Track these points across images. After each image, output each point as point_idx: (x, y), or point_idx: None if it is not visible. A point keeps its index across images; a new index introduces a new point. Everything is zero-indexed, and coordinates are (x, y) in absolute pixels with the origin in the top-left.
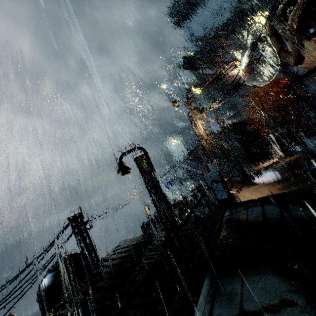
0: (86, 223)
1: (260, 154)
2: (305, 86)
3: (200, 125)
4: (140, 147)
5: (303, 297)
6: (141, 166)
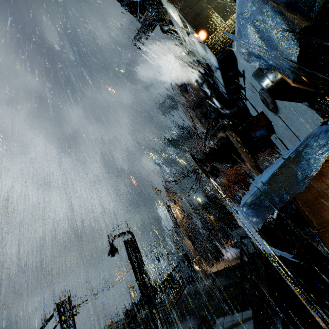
0: (73, 308)
1: (240, 225)
2: (265, 167)
3: (177, 209)
4: (129, 231)
5: (197, 325)
6: (129, 248)
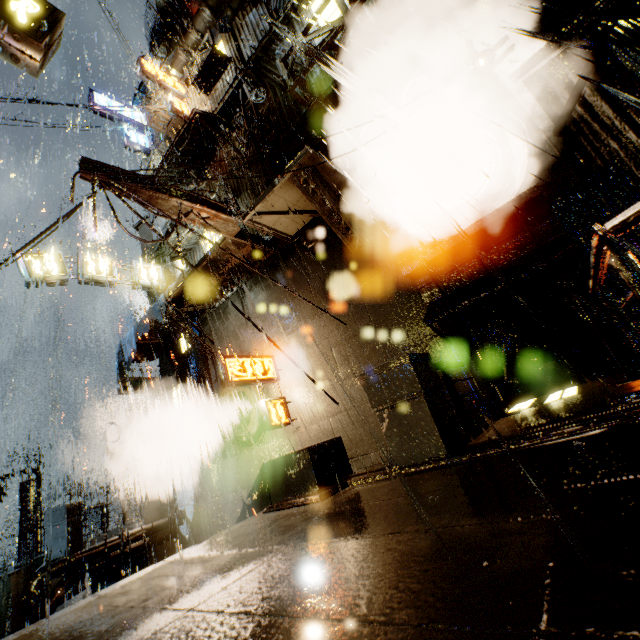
0: None
1: None
2: None
3: None
4: (36, 469)
5: None
6: (26, 493)
